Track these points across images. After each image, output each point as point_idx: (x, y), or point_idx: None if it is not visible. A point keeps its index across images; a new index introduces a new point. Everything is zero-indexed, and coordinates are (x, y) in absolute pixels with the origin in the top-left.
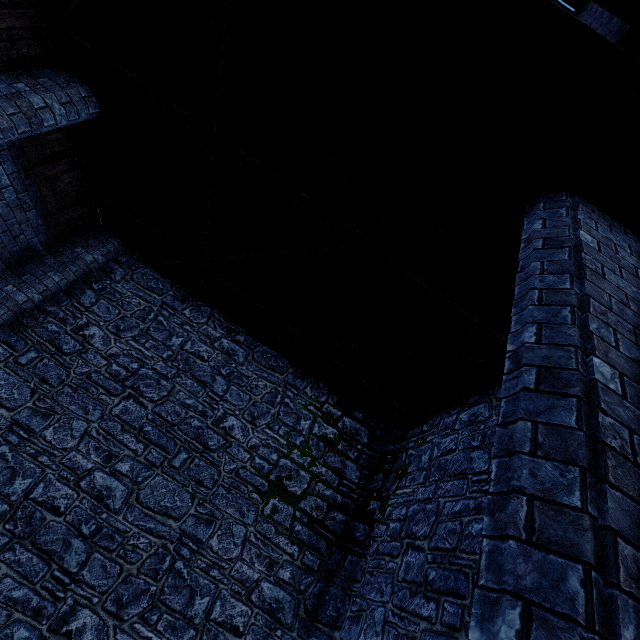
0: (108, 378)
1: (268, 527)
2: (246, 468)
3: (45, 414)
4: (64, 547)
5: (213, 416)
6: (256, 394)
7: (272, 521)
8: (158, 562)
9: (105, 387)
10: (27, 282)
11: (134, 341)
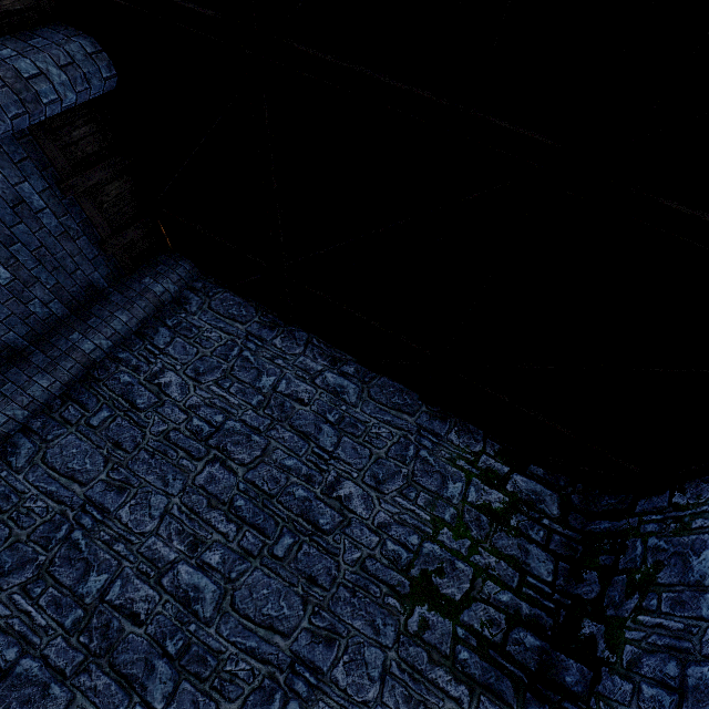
0: (188, 437)
1: (417, 652)
2: (375, 558)
3: (120, 488)
4: (146, 671)
5: (322, 482)
6: (378, 447)
7: (422, 643)
8: (265, 701)
9: (186, 449)
10: (93, 327)
11: (216, 386)
